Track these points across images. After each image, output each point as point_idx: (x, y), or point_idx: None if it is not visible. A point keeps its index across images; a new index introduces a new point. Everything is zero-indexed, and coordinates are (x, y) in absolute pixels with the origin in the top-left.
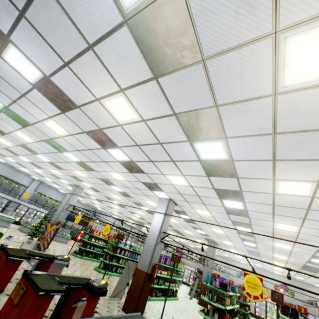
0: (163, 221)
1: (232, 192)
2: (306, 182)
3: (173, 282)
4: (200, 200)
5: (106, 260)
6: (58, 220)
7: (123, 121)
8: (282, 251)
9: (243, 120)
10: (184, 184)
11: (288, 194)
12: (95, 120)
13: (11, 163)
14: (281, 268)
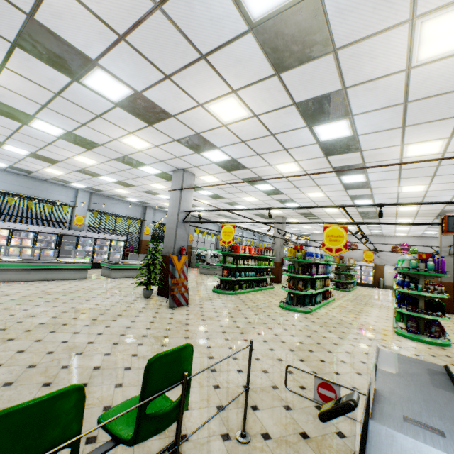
0: None
1: None
2: None
3: None
4: None
5: (301, 291)
6: (177, 245)
7: None
8: None
9: None
10: None
11: None
12: None
13: (20, 163)
14: None
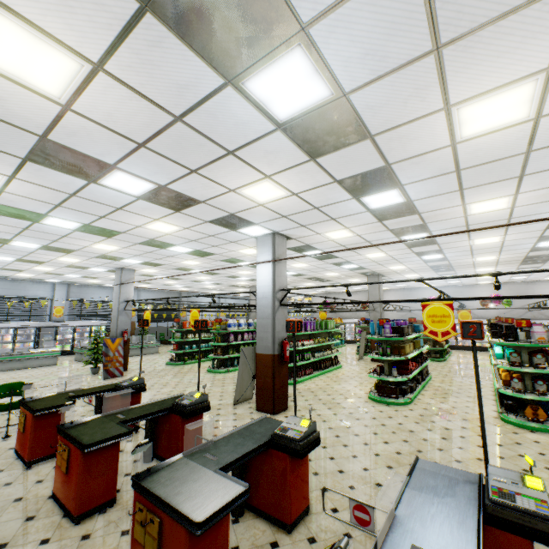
0: (273, 274)
1: (372, 176)
2: (520, 84)
3: (328, 349)
4: (323, 214)
5: (218, 356)
6: (119, 329)
7: (63, 93)
8: (487, 249)
9: None
10: (280, 194)
11: (483, 132)
12: (11, 118)
13: None
14: None
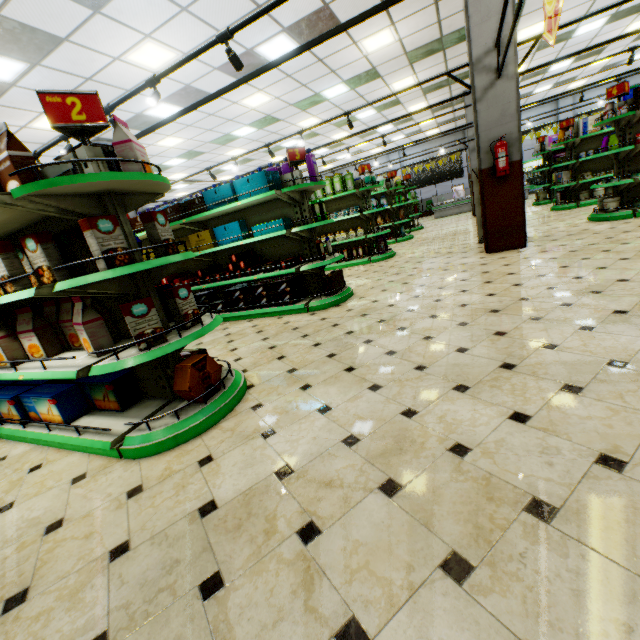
0: None
1: None
2: None
3: (344, 231)
4: None
5: None
6: None
7: None
8: None
9: None
10: None
11: None
12: None
13: None
14: None
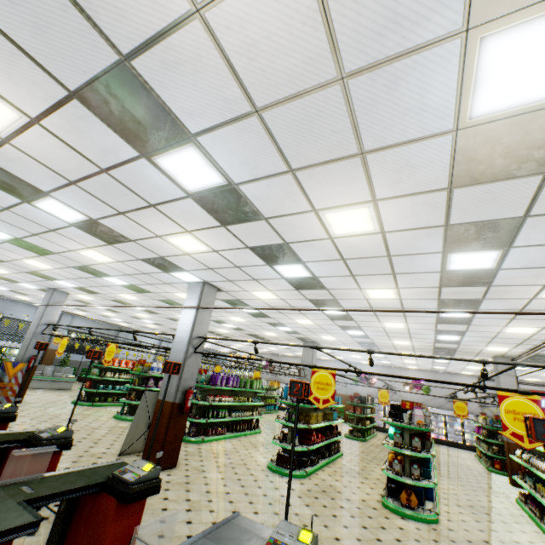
0: (195, 320)
1: (276, 249)
2: (359, 206)
3: (250, 410)
4: (245, 273)
5: (131, 400)
6: (29, 353)
7: (4, 130)
8: (398, 333)
9: (191, 88)
10: (202, 248)
11: (349, 234)
12: None
13: None
14: (413, 359)
